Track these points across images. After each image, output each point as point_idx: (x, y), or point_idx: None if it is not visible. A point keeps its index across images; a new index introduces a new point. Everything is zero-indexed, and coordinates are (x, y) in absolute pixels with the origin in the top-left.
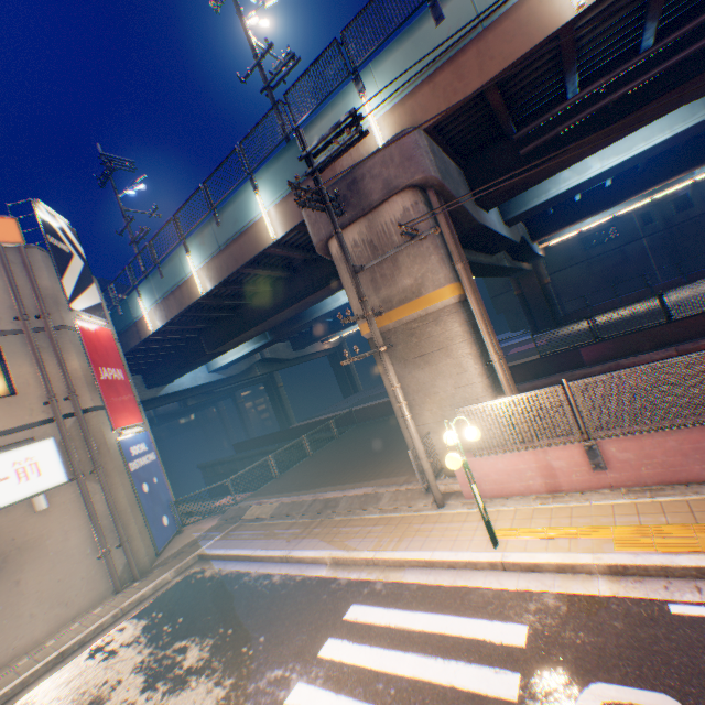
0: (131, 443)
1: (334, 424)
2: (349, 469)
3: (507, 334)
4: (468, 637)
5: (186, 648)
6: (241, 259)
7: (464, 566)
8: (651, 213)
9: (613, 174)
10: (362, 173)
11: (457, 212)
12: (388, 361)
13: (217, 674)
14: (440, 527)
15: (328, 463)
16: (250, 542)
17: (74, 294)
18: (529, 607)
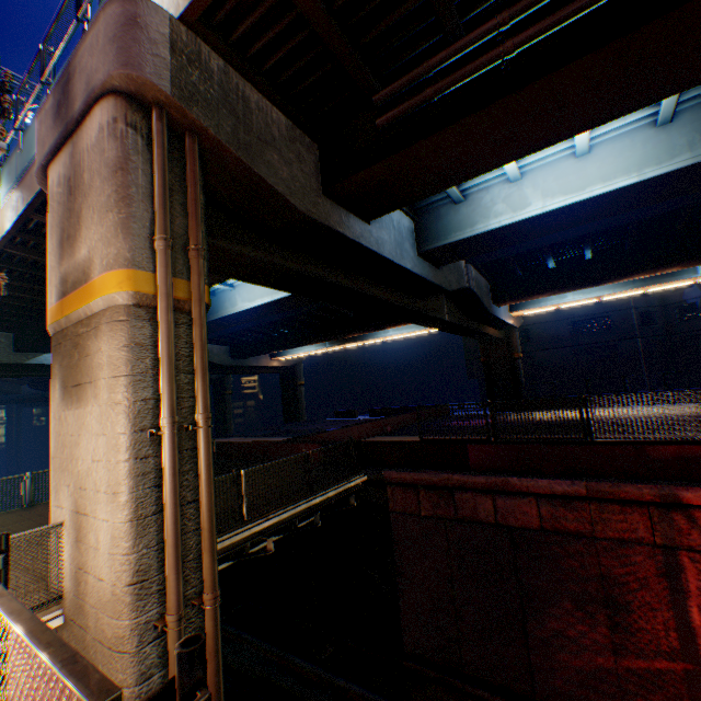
0: None
1: None
2: None
3: None
4: None
5: None
6: (27, 198)
7: None
8: (654, 313)
9: (566, 225)
10: (77, 65)
11: (252, 180)
12: None
13: None
14: None
15: None
16: None
17: None
18: None
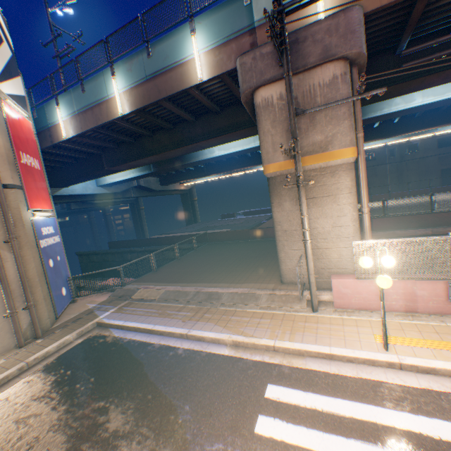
0: (42, 224)
1: (195, 240)
2: (218, 273)
3: None
4: (403, 429)
5: (106, 409)
6: (164, 92)
7: (362, 362)
8: (395, 150)
9: (421, 110)
10: (306, 35)
11: None
12: (304, 195)
13: (150, 442)
14: (323, 327)
15: (197, 266)
16: (146, 318)
17: (1, 76)
18: (444, 406)
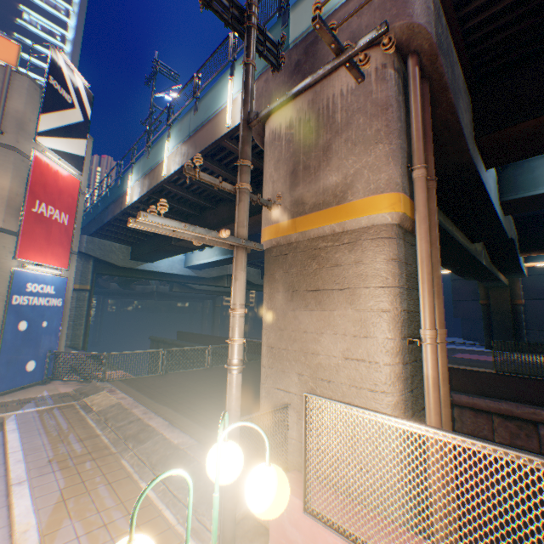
0: (33, 279)
1: (246, 348)
2: (211, 400)
3: (457, 339)
4: None
5: None
6: (200, 147)
7: None
8: None
9: None
10: None
11: (446, 124)
12: (240, 266)
13: None
14: None
15: (208, 382)
16: (38, 434)
17: (49, 132)
18: None
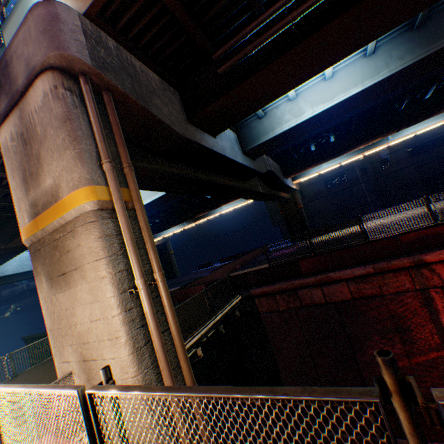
0: None
1: None
2: None
3: None
4: None
5: None
6: None
7: None
8: (367, 168)
9: (325, 121)
10: (12, 54)
11: (148, 118)
12: None
13: None
14: None
15: None
16: None
17: None
18: None
